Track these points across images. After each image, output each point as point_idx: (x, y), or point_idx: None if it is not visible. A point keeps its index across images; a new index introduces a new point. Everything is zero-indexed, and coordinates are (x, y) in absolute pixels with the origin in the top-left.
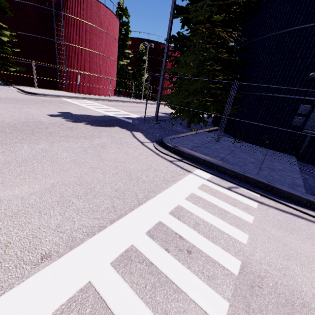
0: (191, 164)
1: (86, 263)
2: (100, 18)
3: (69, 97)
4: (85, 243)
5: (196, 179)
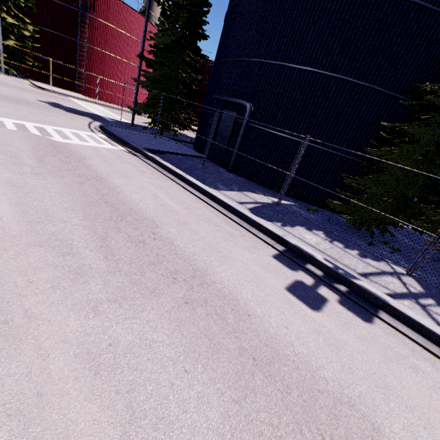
0: (103, 133)
1: (4, 120)
2: (130, 24)
3: (79, 98)
4: (8, 119)
5: (91, 134)
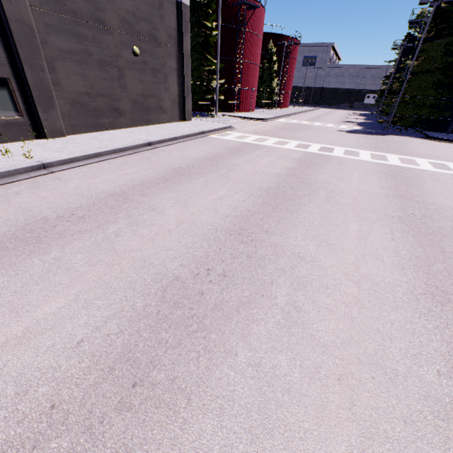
0: None
1: None
2: (261, 25)
3: (273, 118)
4: None
5: None
